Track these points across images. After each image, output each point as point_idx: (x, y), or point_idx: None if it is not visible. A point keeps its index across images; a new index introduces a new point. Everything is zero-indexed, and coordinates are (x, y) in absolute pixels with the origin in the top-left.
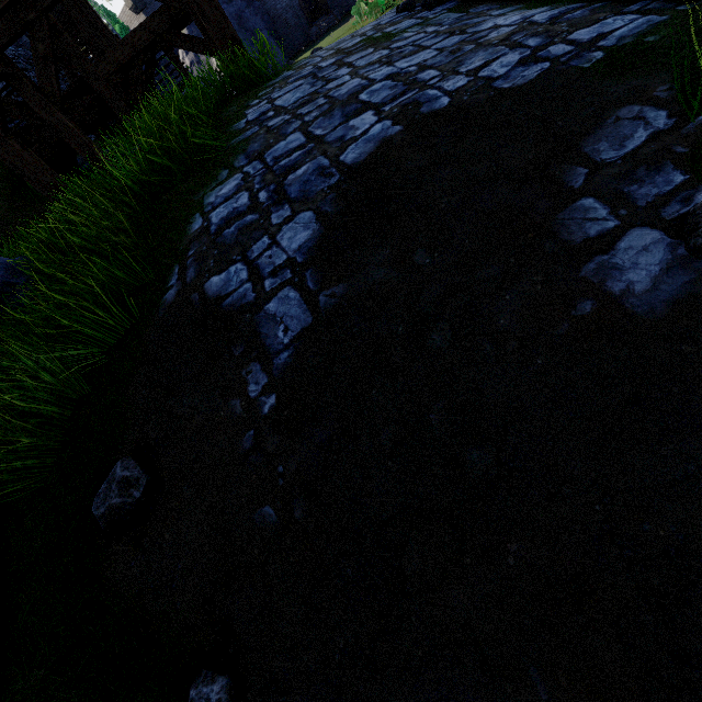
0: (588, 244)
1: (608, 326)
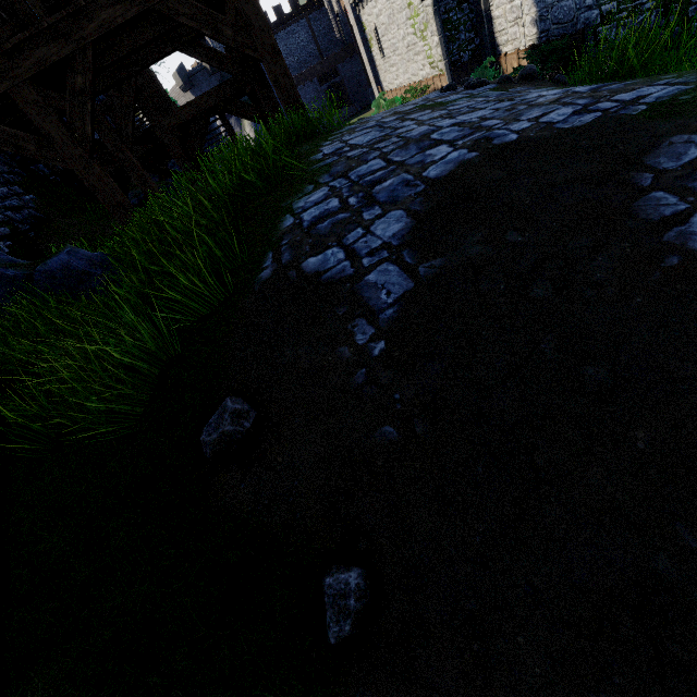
0: (665, 220)
1: (695, 272)
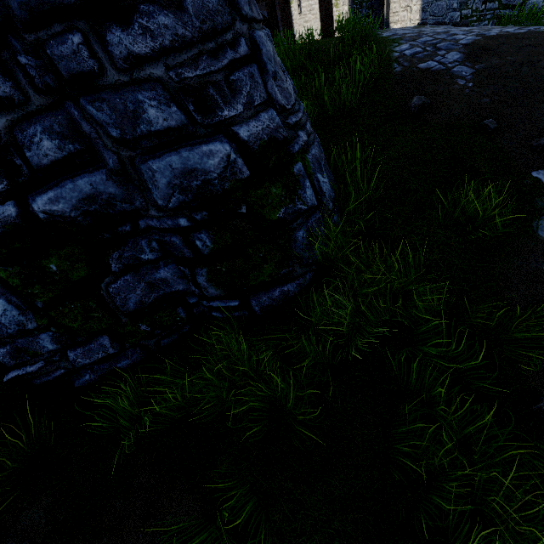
0: None
1: None
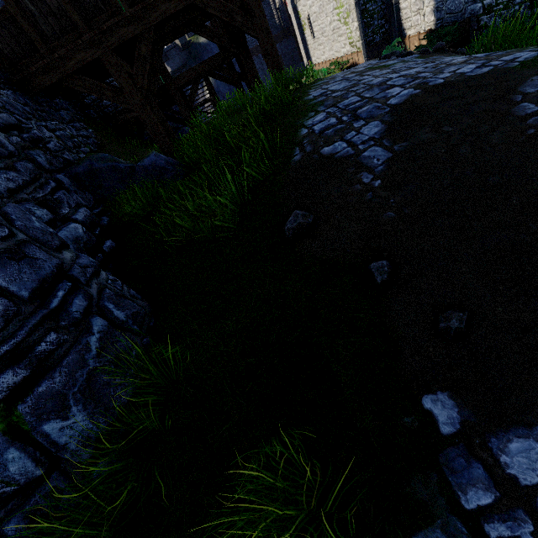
0: (528, 115)
1: None
